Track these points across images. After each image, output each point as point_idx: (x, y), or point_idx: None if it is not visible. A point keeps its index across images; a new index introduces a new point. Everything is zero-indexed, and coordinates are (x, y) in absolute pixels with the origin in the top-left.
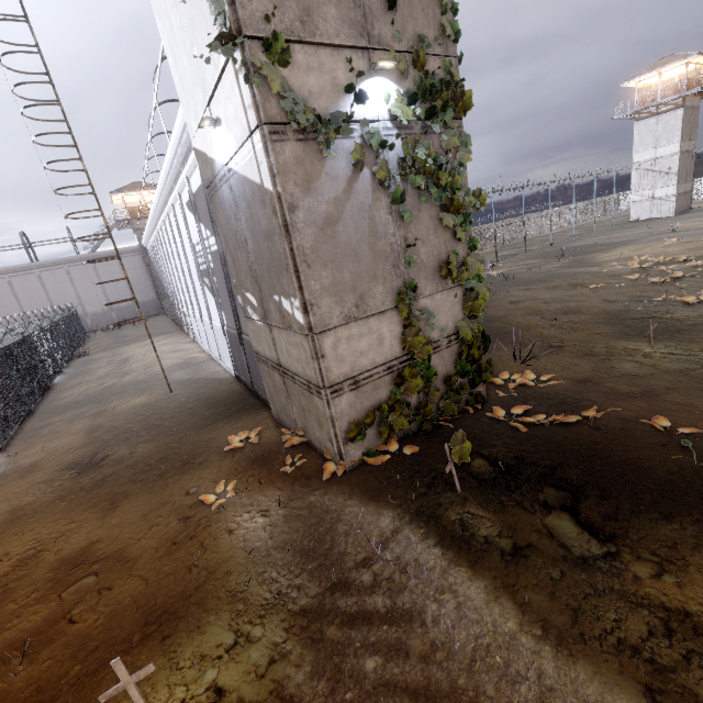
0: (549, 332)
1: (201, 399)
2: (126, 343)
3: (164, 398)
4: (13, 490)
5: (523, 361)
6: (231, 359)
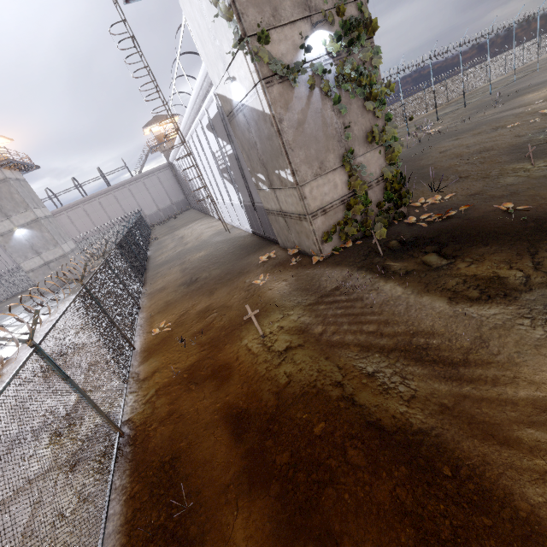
0: (463, 168)
1: (236, 247)
2: (177, 229)
3: (214, 250)
4: (160, 297)
5: (436, 190)
6: (248, 222)
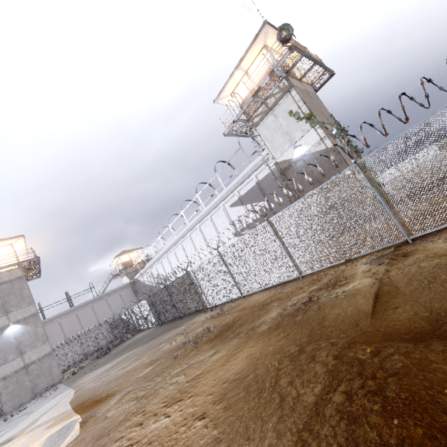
0: None
1: None
2: None
3: None
4: None
5: None
6: None
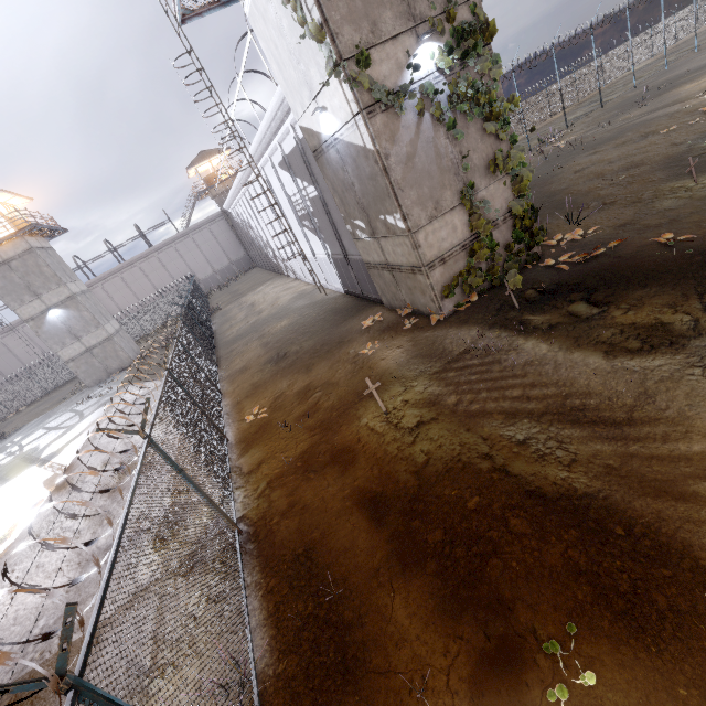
0: (606, 192)
1: (327, 312)
2: (242, 294)
3: (300, 318)
4: (243, 379)
5: (576, 223)
6: (339, 280)
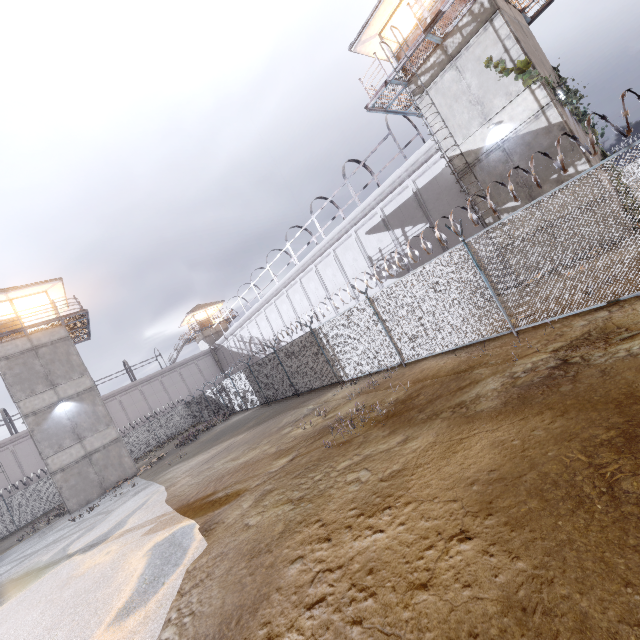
0: None
1: None
2: None
3: None
4: None
5: None
6: None
